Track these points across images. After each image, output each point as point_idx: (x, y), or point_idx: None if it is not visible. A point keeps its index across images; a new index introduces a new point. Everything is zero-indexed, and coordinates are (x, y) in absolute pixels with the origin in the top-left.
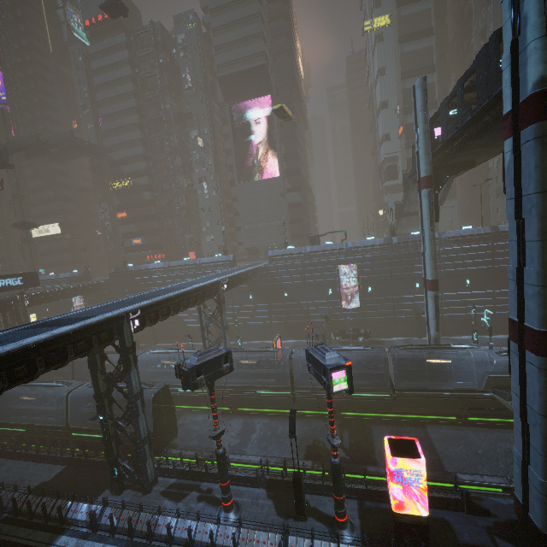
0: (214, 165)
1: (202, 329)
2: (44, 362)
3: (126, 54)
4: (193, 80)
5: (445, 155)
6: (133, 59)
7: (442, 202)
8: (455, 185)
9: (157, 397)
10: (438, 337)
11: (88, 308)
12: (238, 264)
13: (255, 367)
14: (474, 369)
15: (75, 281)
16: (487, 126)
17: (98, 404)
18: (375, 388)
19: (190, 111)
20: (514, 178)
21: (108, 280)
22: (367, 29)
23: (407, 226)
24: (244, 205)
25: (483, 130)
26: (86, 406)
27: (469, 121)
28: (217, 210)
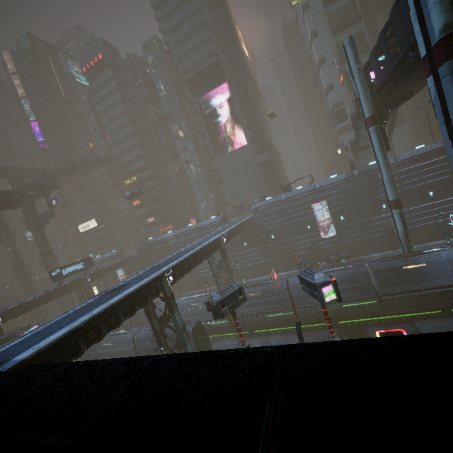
0: (195, 148)
1: (214, 276)
2: (123, 314)
3: (115, 83)
4: (166, 88)
5: (383, 94)
6: (120, 86)
7: (391, 130)
8: (402, 112)
9: (195, 330)
10: (410, 246)
11: (137, 274)
12: (229, 221)
13: (261, 297)
14: (448, 267)
15: (115, 258)
16: (413, 65)
17: (157, 340)
18: (362, 297)
19: (168, 112)
20: (441, 107)
21: (138, 253)
22: (294, 3)
23: (364, 158)
24: (224, 174)
25: (410, 68)
26: (147, 344)
27: (396, 65)
28: (204, 182)
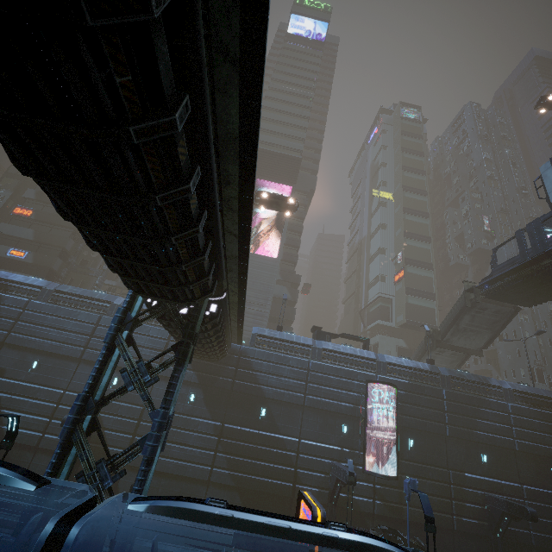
0: None
1: (84, 401)
2: None
3: None
4: None
5: None
6: None
7: (488, 343)
8: None
9: None
10: None
11: None
12: None
13: None
14: None
15: None
16: None
17: None
18: None
19: None
20: None
21: None
22: (375, 194)
23: None
24: None
25: None
26: None
27: None
28: None
